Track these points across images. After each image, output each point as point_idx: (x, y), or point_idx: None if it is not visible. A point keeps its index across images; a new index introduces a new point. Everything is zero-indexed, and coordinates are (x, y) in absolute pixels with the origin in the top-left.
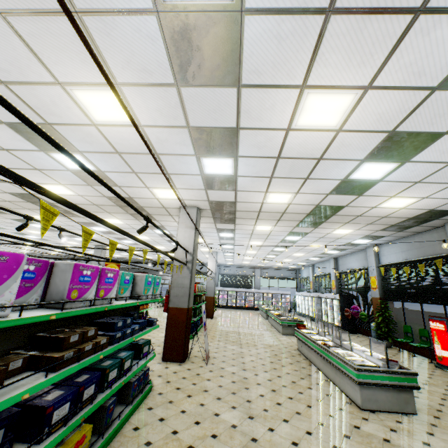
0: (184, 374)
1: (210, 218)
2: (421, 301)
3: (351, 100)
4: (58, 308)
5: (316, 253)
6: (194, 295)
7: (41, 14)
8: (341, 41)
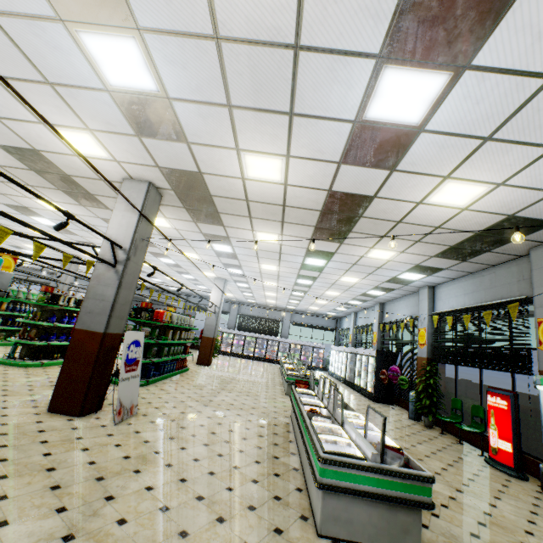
0: (54, 435)
1: (182, 209)
2: (480, 365)
3: None
4: None
5: (355, 292)
6: (173, 329)
7: None
8: None
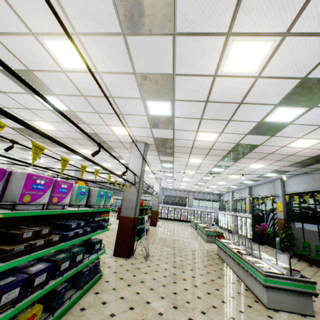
0: (128, 267)
1: (155, 151)
2: (318, 223)
3: (269, 47)
4: (11, 209)
5: (235, 182)
6: (142, 209)
7: None
8: None
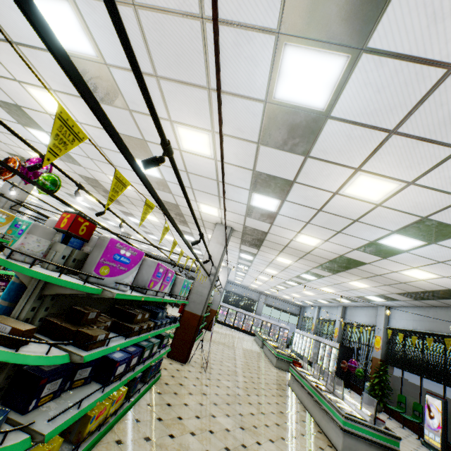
0: (186, 374)
1: (238, 238)
2: (421, 374)
3: (394, 187)
4: (140, 292)
5: (327, 296)
6: None
7: (184, 84)
8: (397, 150)
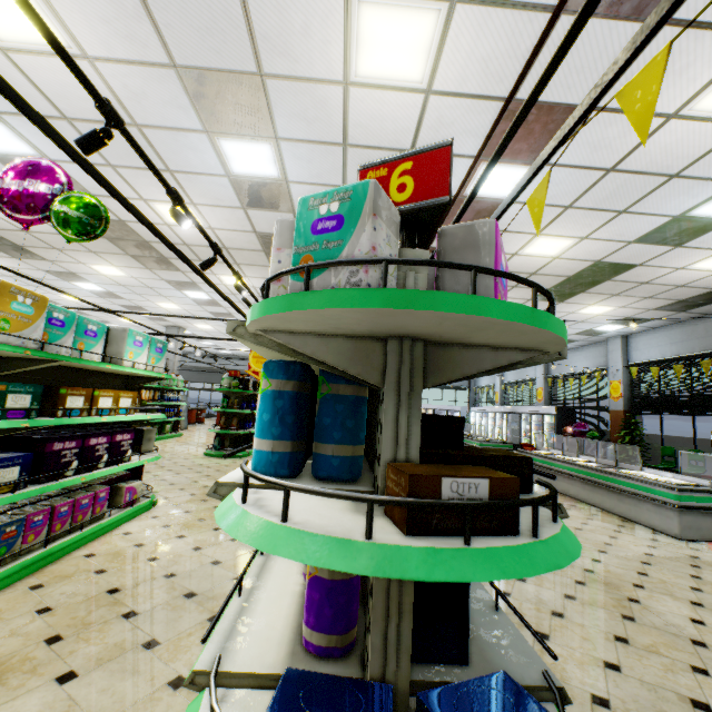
0: None
1: None
2: (696, 412)
3: None
4: None
5: None
6: None
7: None
8: None
